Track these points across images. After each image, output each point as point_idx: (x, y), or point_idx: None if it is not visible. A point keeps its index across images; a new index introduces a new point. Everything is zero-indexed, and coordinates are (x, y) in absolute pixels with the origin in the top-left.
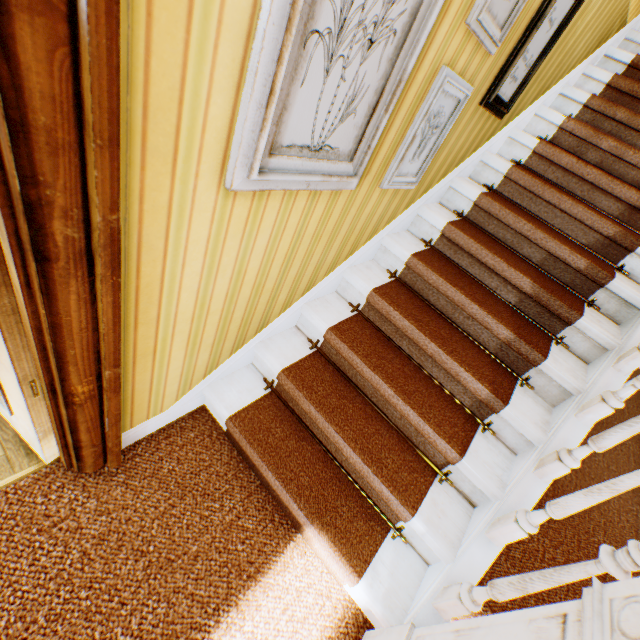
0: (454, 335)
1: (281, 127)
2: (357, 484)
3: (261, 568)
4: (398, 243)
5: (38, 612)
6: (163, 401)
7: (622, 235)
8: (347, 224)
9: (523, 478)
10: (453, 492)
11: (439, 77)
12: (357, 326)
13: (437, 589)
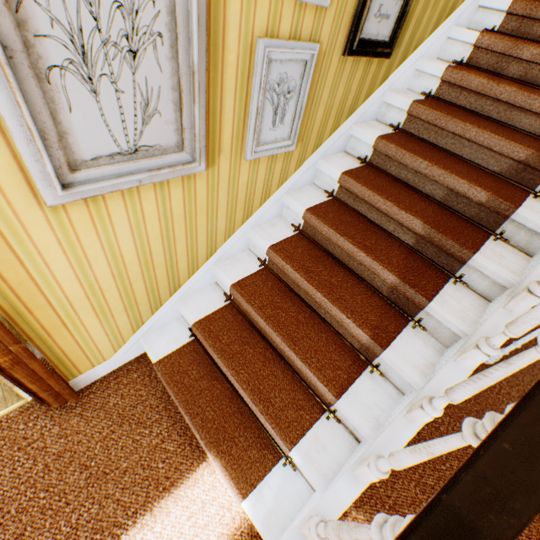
0: (347, 282)
1: (73, 148)
2: (256, 417)
3: (175, 482)
4: (296, 200)
5: (12, 505)
6: (102, 353)
7: (535, 157)
8: (224, 196)
9: (393, 421)
10: (339, 428)
11: (258, 50)
12: (260, 280)
13: (305, 516)
